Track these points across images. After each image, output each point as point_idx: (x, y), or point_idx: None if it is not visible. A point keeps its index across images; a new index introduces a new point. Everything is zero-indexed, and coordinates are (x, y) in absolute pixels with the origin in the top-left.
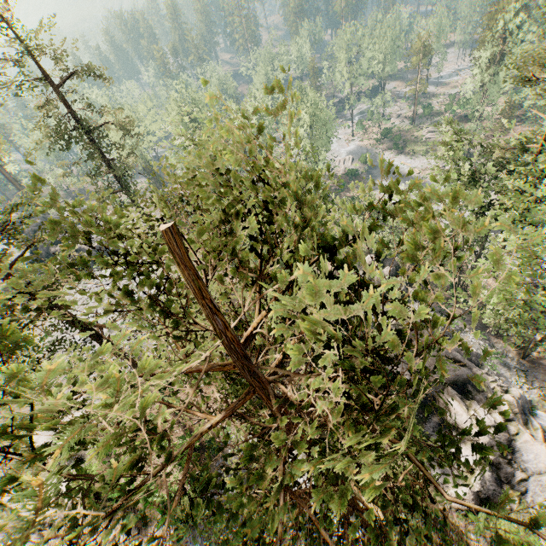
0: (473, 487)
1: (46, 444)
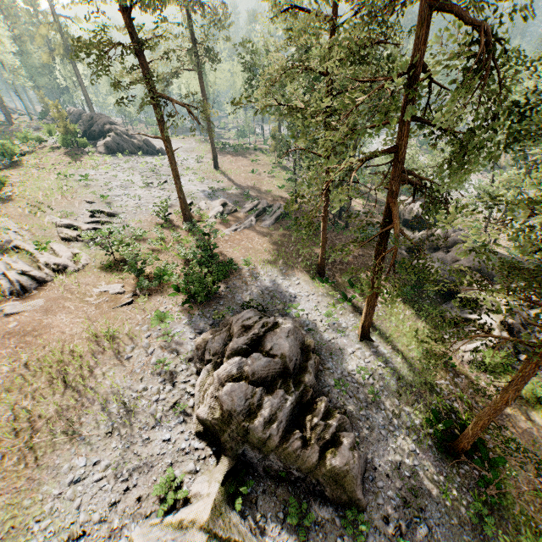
0: (489, 343)
1: (71, 226)
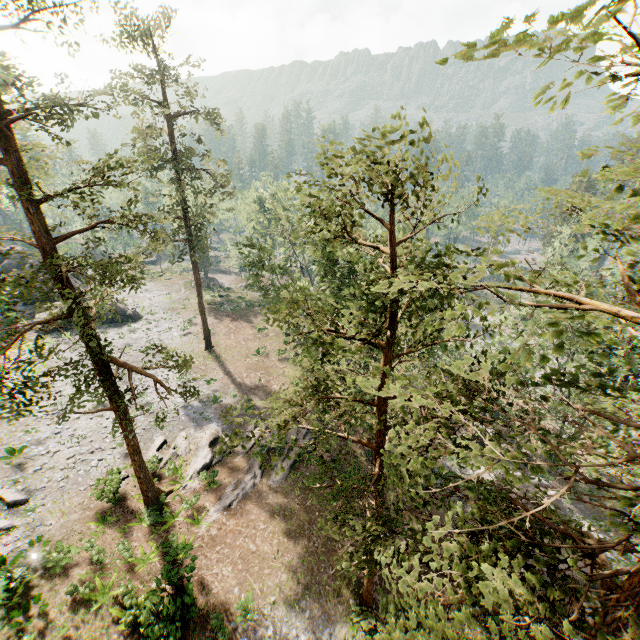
0: None
1: None
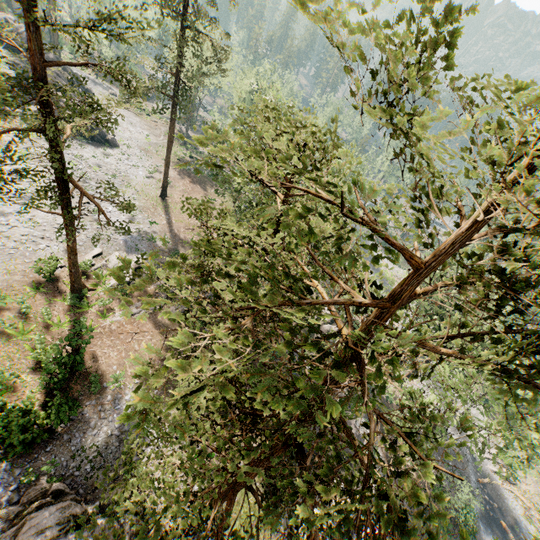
0: None
1: None
